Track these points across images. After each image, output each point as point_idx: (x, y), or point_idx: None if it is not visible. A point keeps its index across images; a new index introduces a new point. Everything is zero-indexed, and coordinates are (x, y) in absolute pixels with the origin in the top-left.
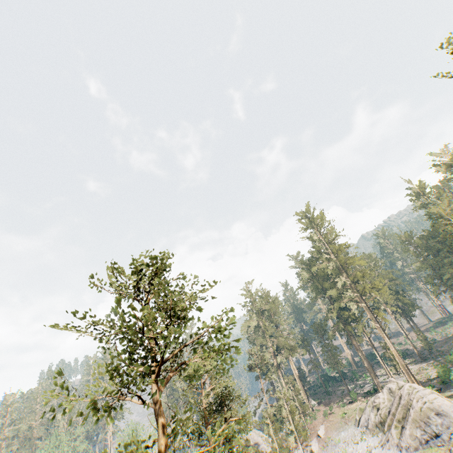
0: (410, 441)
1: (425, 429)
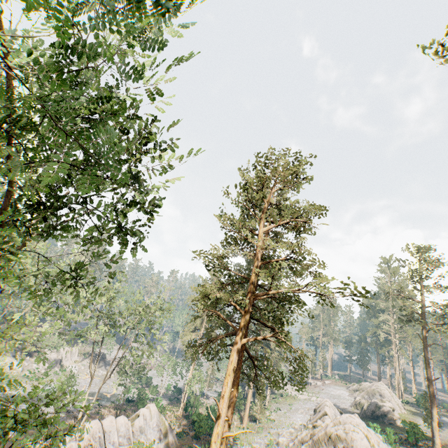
0: (360, 397)
1: (370, 397)
